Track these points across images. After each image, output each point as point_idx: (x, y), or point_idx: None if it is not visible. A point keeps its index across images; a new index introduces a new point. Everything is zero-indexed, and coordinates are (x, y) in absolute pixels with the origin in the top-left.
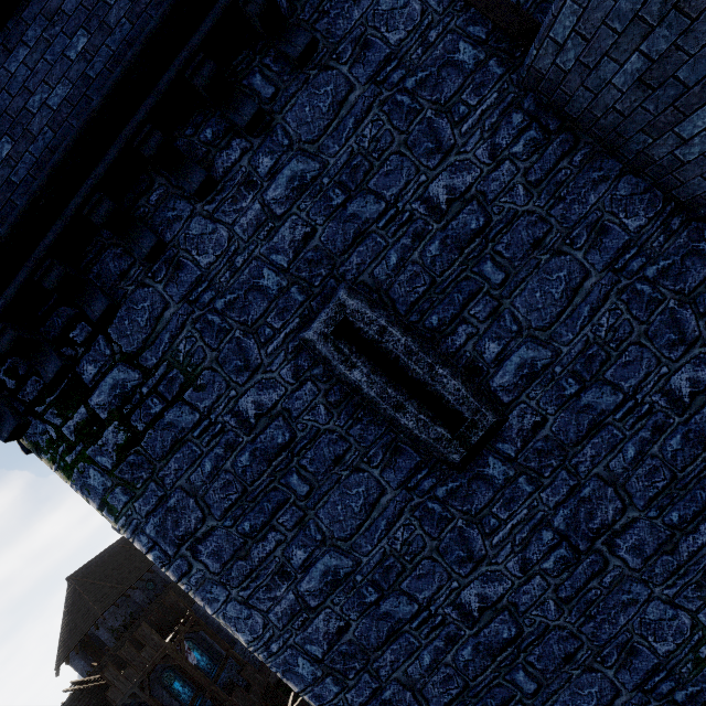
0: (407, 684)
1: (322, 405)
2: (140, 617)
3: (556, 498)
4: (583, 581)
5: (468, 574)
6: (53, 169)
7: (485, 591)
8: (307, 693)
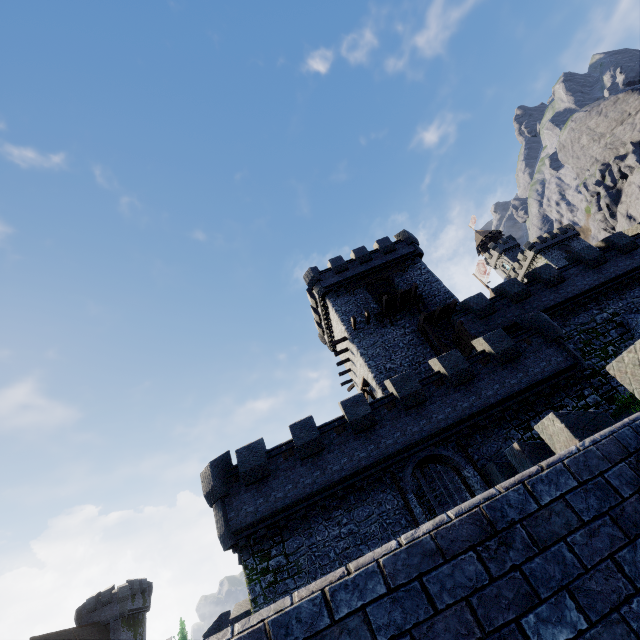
0: None
1: None
2: None
3: None
4: None
5: None
6: (298, 499)
7: None
8: None
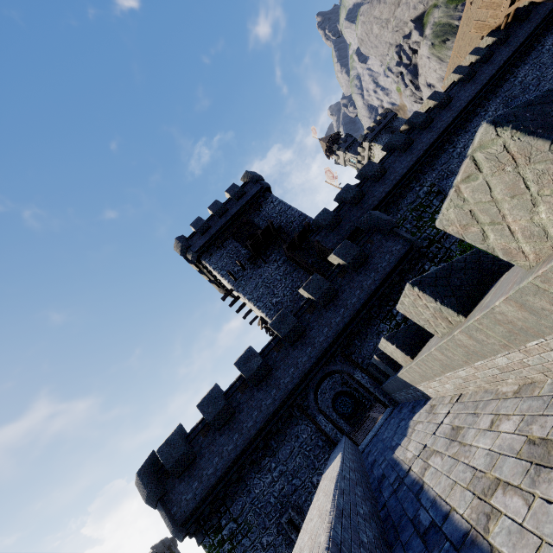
0: None
1: (284, 543)
2: None
3: None
4: None
5: None
6: (227, 467)
7: None
8: None
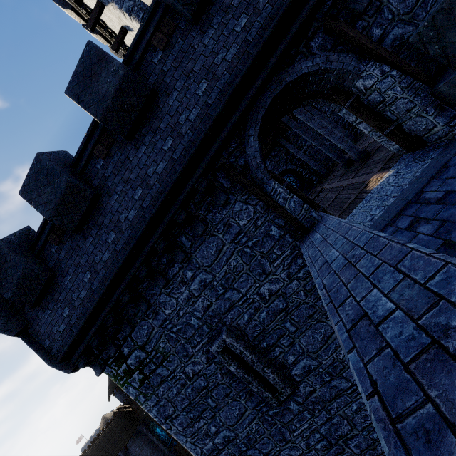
0: None
1: (219, 373)
2: None
3: (321, 421)
4: (333, 455)
5: (283, 445)
6: (107, 286)
7: (291, 453)
8: None
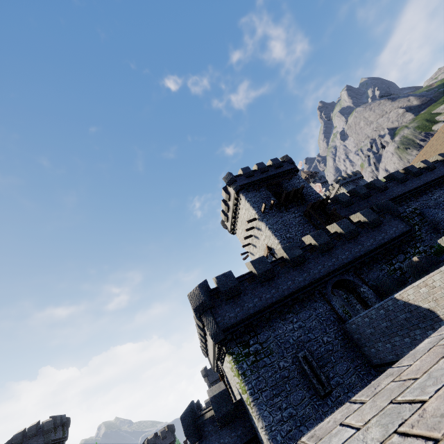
0: None
1: (296, 371)
2: None
3: None
4: None
5: None
6: (264, 307)
7: None
8: None
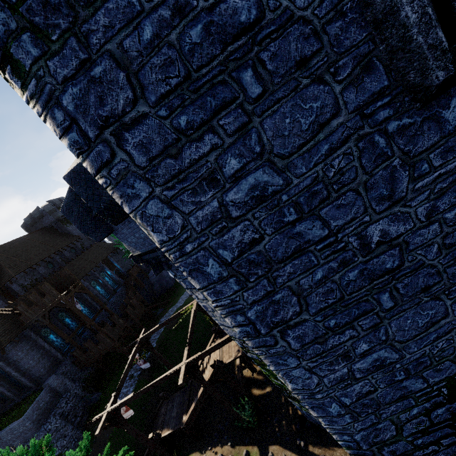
0: (296, 291)
1: None
2: (43, 281)
3: None
4: None
5: (382, 211)
6: None
7: (389, 229)
8: (207, 290)
